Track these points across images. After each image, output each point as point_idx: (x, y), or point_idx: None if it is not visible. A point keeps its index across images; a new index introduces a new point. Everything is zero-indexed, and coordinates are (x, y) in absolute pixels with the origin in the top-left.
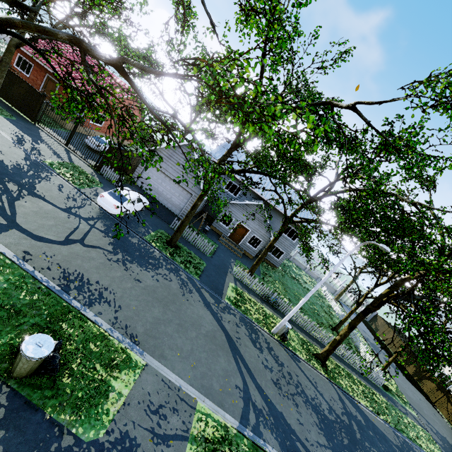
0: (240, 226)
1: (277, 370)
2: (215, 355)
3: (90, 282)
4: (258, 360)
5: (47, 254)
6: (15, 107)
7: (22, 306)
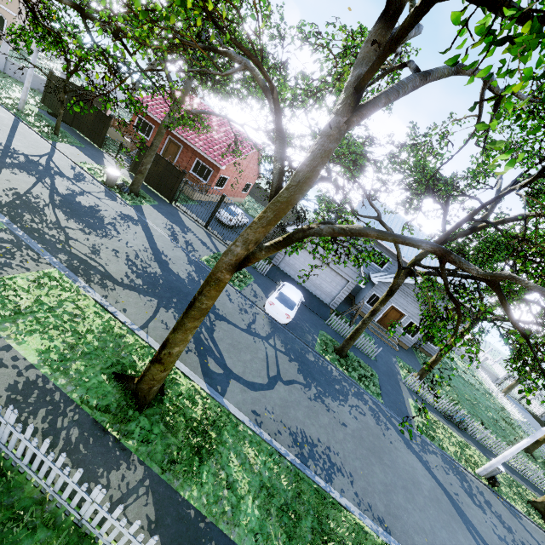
0: (393, 309)
1: (510, 540)
2: (452, 531)
3: (314, 442)
4: (488, 528)
5: (268, 409)
6: (151, 186)
7: (291, 501)
